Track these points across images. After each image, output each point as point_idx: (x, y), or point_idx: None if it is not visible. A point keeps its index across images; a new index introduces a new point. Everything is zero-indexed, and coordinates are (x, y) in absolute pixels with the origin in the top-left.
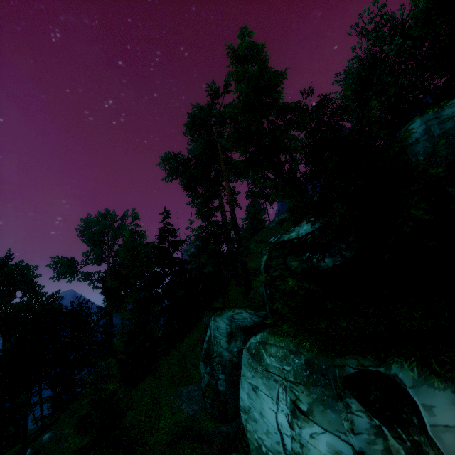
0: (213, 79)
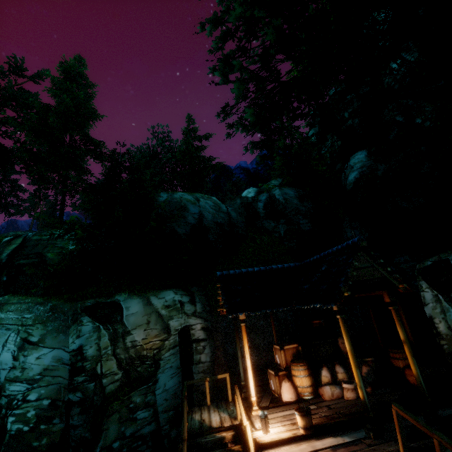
0: (23, 58)
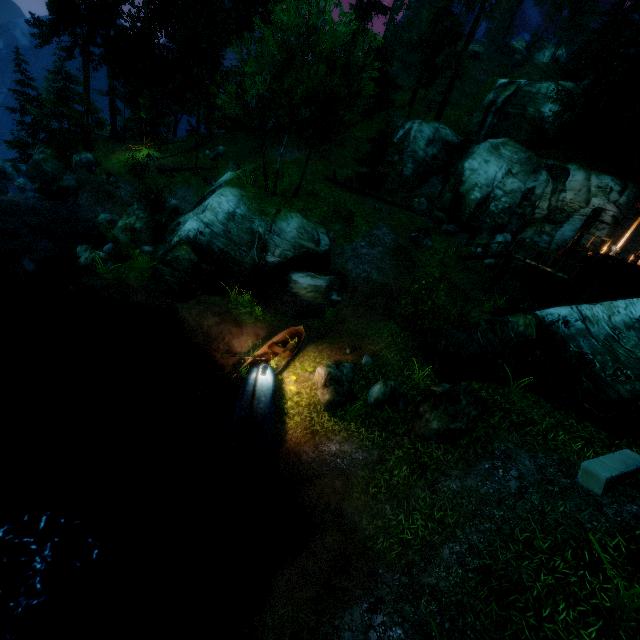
0: None
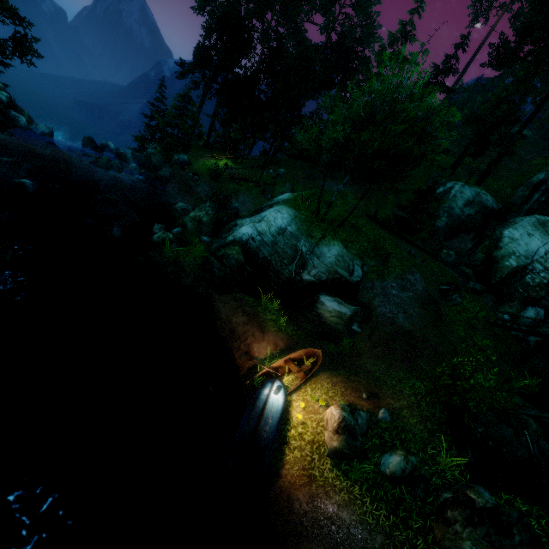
0: None
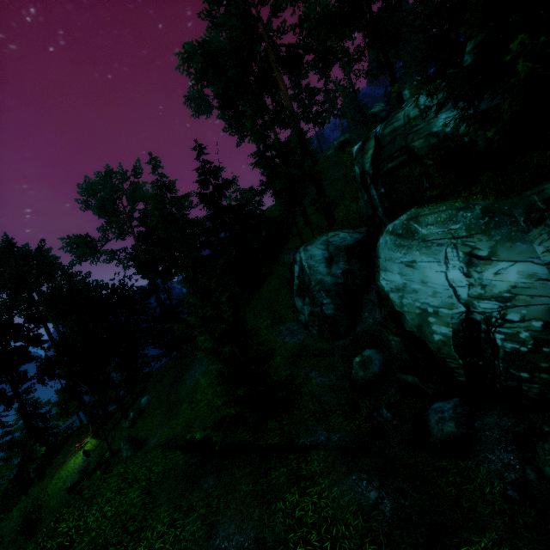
0: None
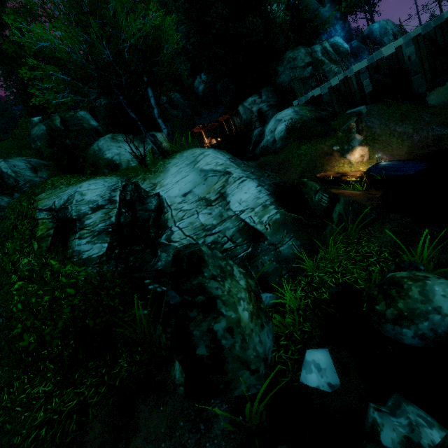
0: None
